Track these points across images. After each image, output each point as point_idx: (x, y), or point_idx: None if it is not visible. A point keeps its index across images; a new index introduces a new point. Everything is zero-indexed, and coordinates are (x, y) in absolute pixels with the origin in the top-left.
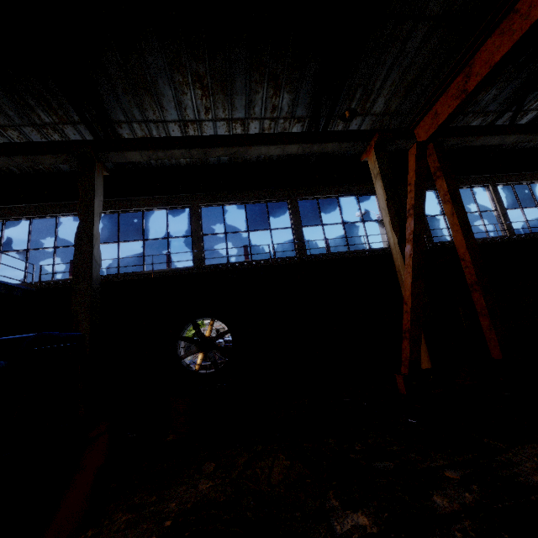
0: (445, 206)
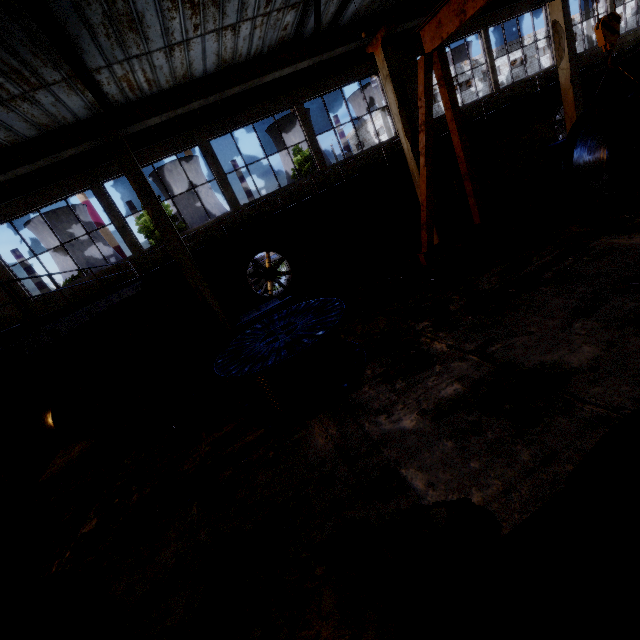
0: (447, 112)
